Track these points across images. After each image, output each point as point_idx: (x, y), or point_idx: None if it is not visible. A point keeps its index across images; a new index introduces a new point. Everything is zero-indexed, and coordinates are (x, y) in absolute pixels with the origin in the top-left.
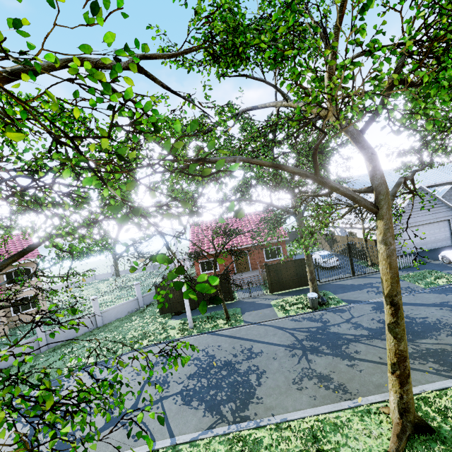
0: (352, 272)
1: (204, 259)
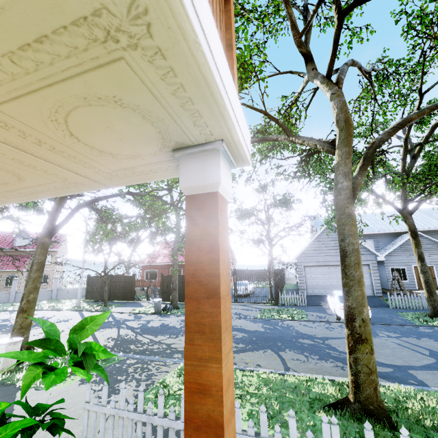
0: (235, 298)
1: (149, 269)
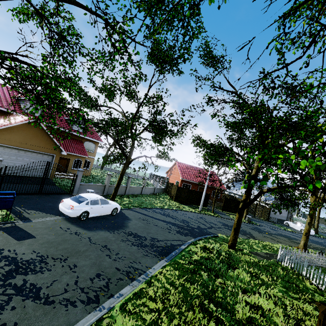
0: (254, 215)
1: (185, 183)
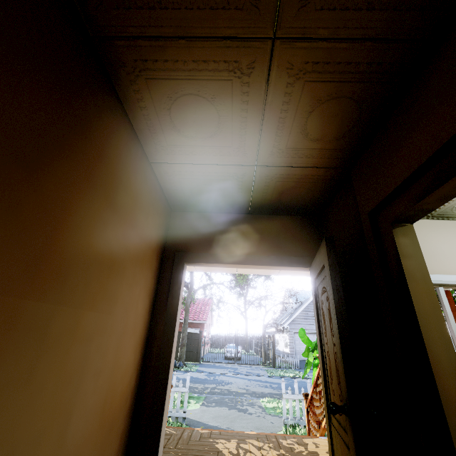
0: (235, 359)
1: None
